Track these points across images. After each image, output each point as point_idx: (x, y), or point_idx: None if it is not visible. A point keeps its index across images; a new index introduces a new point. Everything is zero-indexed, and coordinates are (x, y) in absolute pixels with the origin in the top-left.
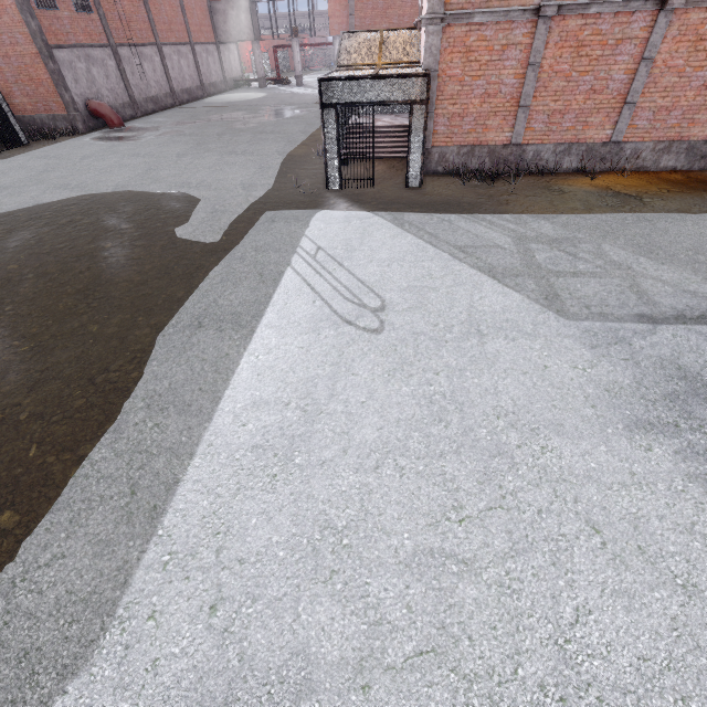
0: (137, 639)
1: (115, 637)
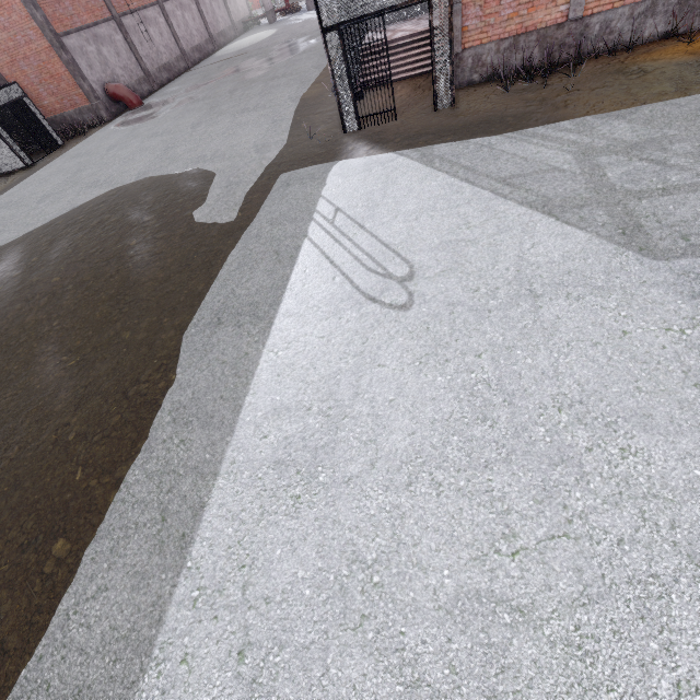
0: (172, 683)
1: (152, 681)
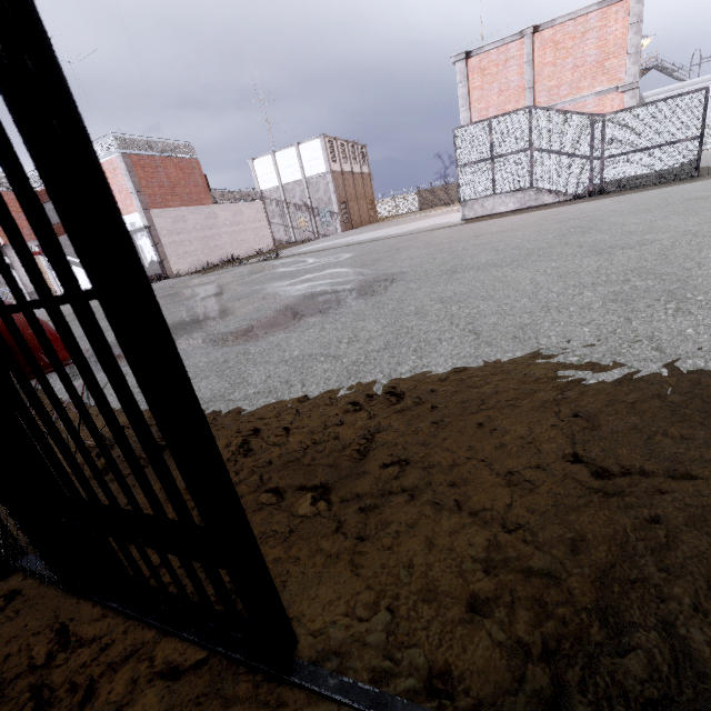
0: None
1: None
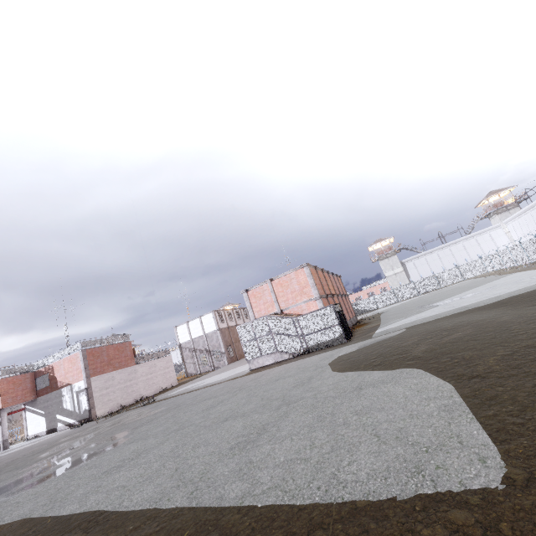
0: None
1: None
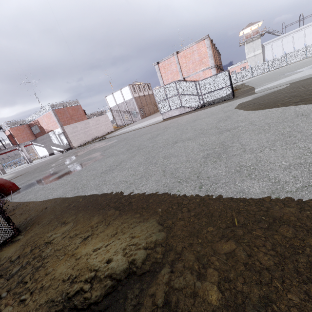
0: None
1: None
